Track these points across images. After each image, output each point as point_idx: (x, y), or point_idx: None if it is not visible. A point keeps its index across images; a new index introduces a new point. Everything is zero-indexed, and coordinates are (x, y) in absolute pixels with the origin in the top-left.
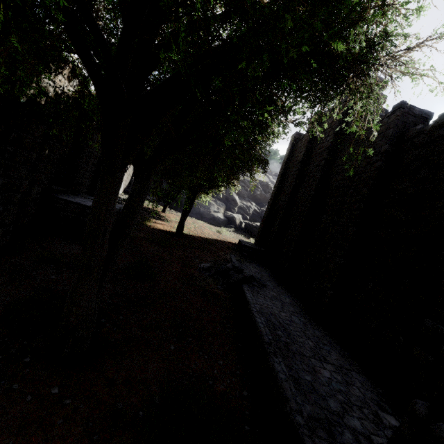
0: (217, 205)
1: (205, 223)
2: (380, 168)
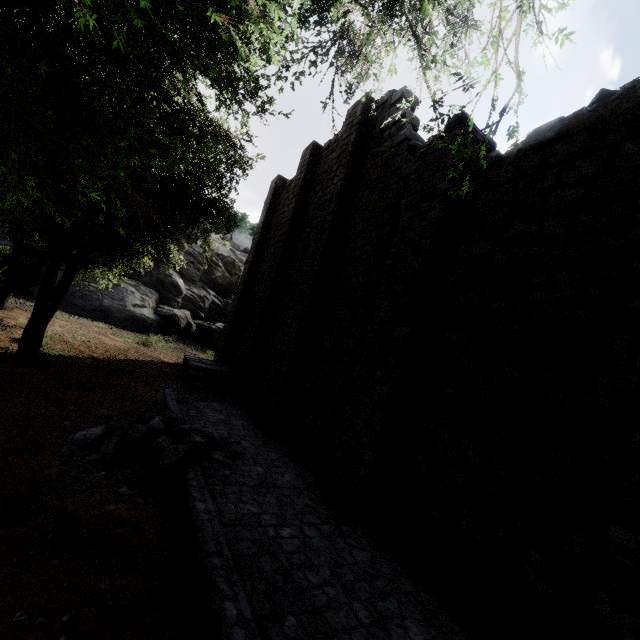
0: (141, 293)
1: (115, 327)
2: (439, 220)
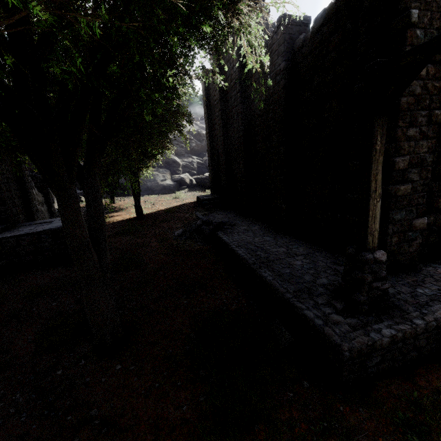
0: (161, 173)
1: (158, 195)
2: (285, 86)
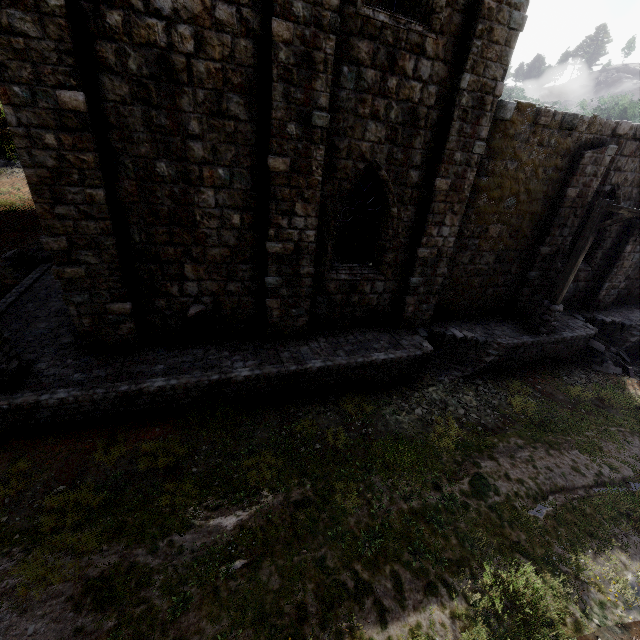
0: None
1: None
2: None
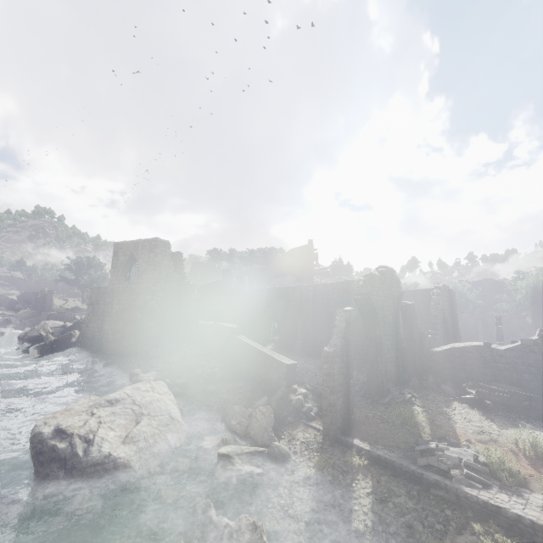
0: None
1: None
2: None
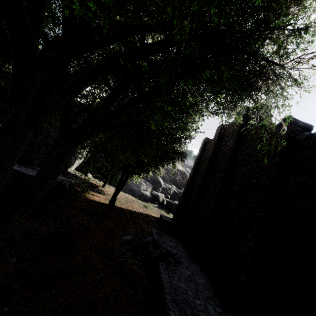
0: (146, 185)
1: (135, 198)
2: (278, 163)
